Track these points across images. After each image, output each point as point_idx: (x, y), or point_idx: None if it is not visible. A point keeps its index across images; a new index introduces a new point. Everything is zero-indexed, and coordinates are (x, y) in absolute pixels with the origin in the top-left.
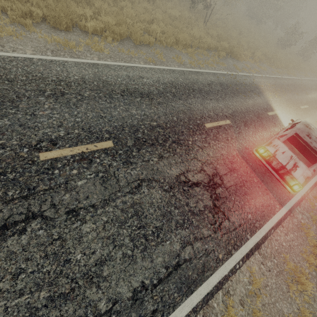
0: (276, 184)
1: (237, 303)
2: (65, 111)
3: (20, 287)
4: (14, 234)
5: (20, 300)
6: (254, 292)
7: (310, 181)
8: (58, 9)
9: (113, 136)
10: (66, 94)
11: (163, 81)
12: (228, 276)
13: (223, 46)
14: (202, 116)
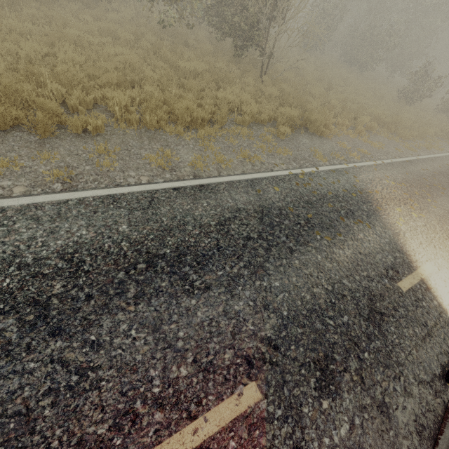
0: None
1: None
2: None
3: None
4: None
5: None
6: None
7: None
8: None
9: None
10: None
11: (34, 255)
12: None
13: (287, 114)
14: (128, 407)
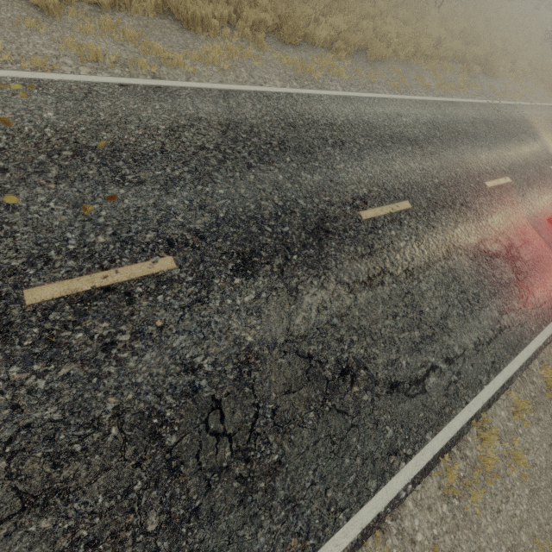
0: None
1: (551, 372)
2: (354, 164)
3: (400, 325)
4: (378, 285)
5: (404, 335)
6: None
7: None
8: (296, 15)
9: (407, 196)
10: (345, 142)
11: (422, 121)
12: (541, 348)
13: (474, 53)
14: (479, 171)
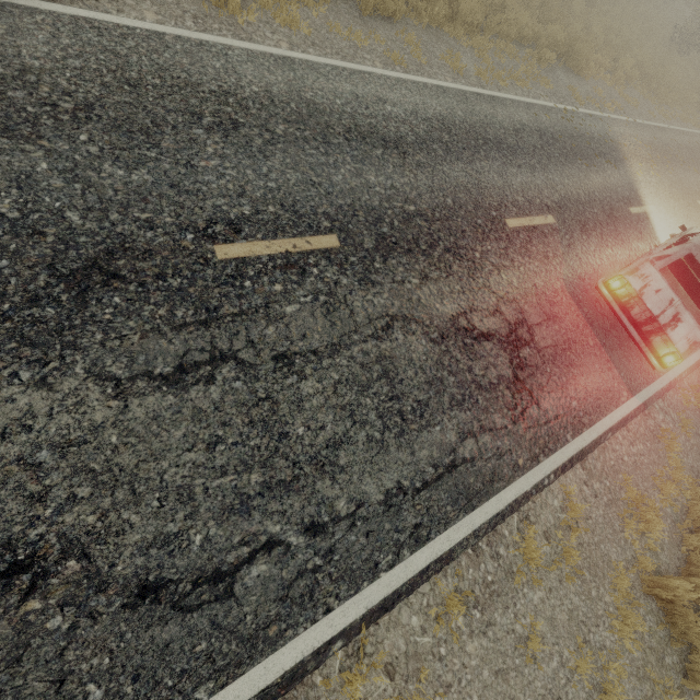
0: (627, 353)
1: (540, 535)
2: (245, 163)
3: (220, 462)
4: (197, 382)
5: (223, 481)
6: (567, 524)
7: (691, 355)
8: None
9: (338, 227)
10: (241, 126)
11: (424, 115)
12: (529, 494)
13: (552, 35)
14: (502, 201)
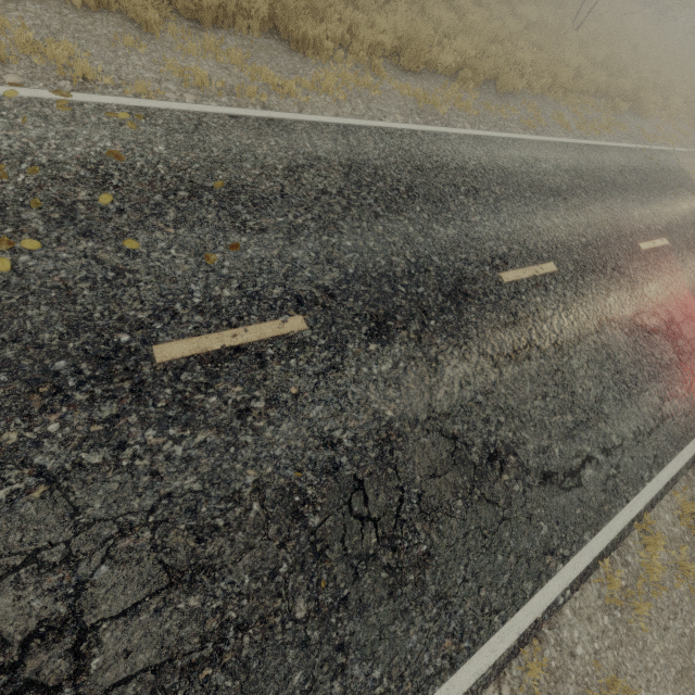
0: None
1: None
2: (491, 217)
3: (551, 408)
4: (524, 359)
5: (555, 419)
6: None
7: None
8: (420, 38)
9: (552, 257)
10: (479, 191)
11: (564, 168)
12: None
13: (620, 87)
14: (632, 230)
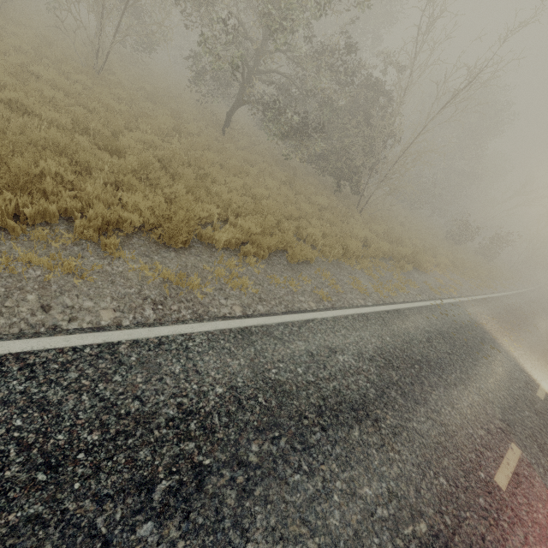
0: None
1: None
2: None
3: None
4: None
5: None
6: None
7: None
8: (177, 217)
9: None
10: (207, 474)
11: (368, 353)
12: None
13: (402, 252)
14: (475, 447)
